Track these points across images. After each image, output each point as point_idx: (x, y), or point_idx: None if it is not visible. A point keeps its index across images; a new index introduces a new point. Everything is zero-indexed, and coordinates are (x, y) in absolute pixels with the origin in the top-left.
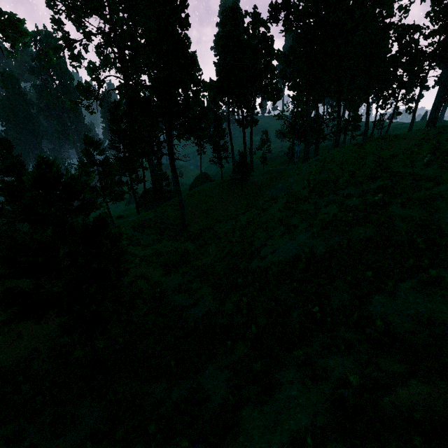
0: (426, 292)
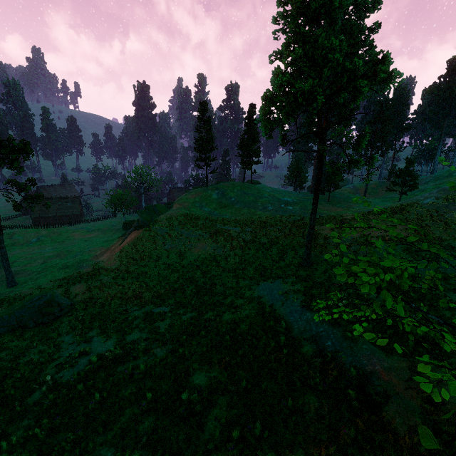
0: None
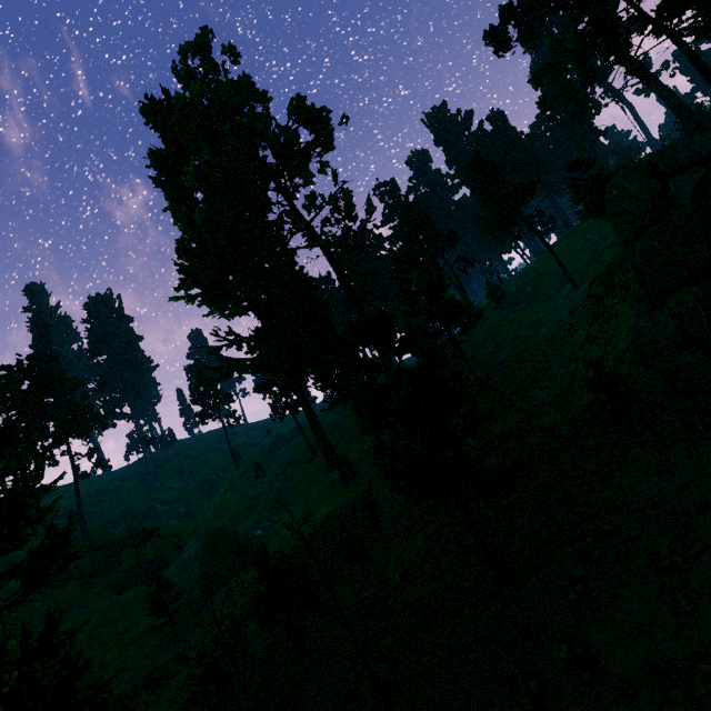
0: None
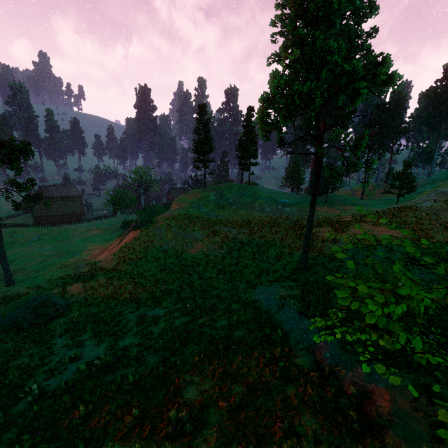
0: None
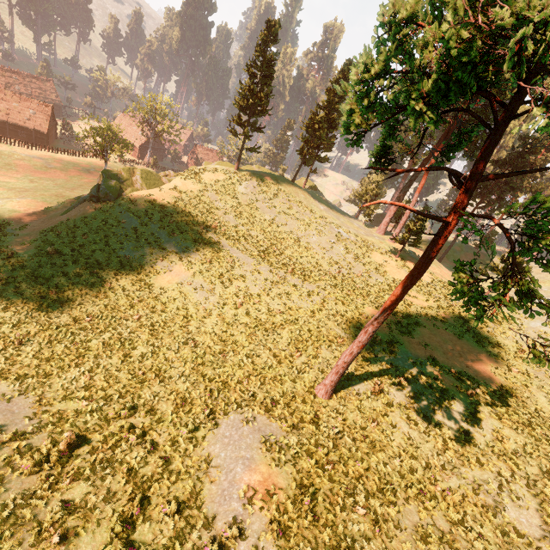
0: None
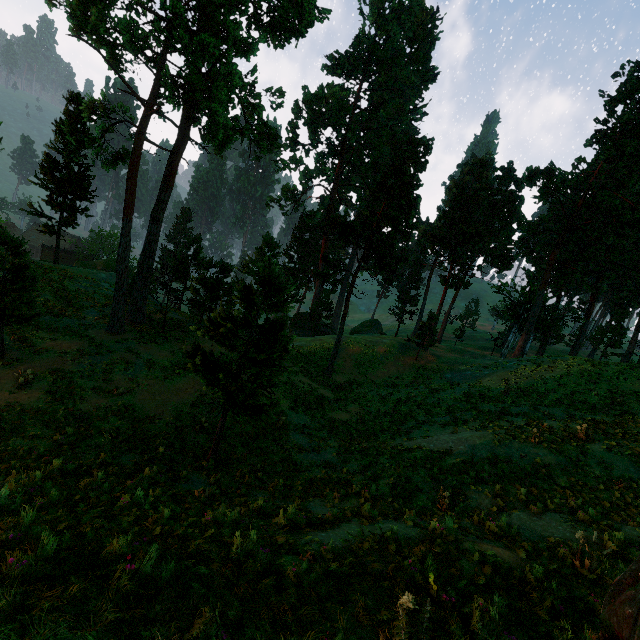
0: (573, 525)
